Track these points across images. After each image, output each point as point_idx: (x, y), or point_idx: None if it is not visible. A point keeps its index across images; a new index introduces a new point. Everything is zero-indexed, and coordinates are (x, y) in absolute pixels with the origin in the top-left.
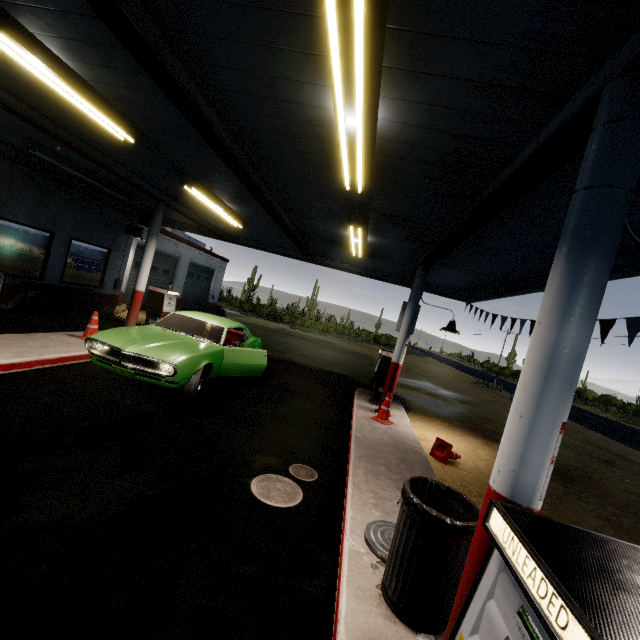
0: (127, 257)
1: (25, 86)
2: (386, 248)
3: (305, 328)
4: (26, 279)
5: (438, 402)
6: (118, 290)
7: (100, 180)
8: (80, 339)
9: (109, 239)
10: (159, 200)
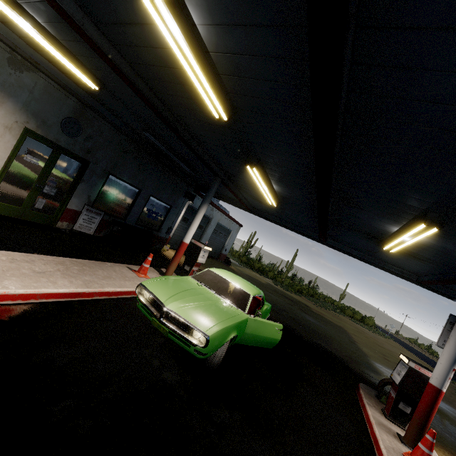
0: (180, 213)
1: (156, 71)
2: (435, 251)
3: (284, 286)
4: (116, 218)
5: (446, 423)
6: (168, 235)
7: (180, 158)
8: (134, 273)
9: (173, 199)
10: (217, 176)
